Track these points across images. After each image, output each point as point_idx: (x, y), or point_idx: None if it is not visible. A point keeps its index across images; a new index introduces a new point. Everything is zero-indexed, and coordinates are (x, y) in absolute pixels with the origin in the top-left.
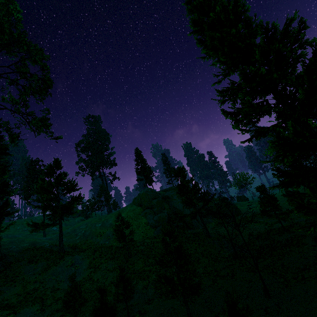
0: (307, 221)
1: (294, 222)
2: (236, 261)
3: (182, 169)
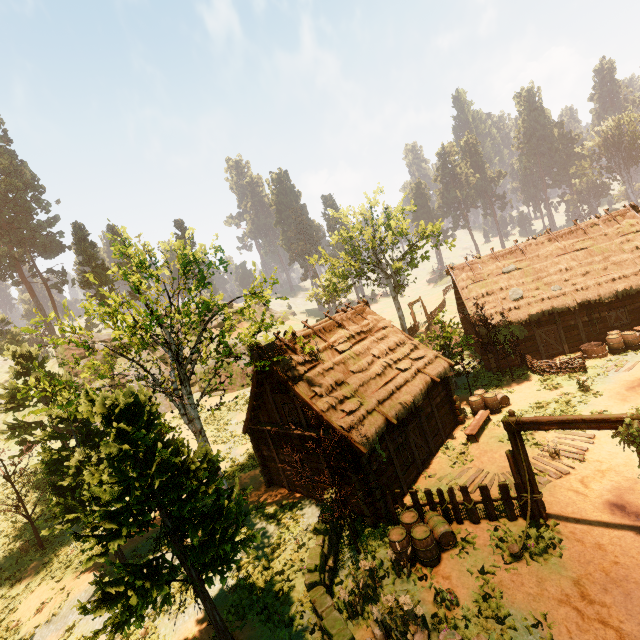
0: (229, 463)
1: (228, 454)
2: (29, 556)
3: (22, 353)
